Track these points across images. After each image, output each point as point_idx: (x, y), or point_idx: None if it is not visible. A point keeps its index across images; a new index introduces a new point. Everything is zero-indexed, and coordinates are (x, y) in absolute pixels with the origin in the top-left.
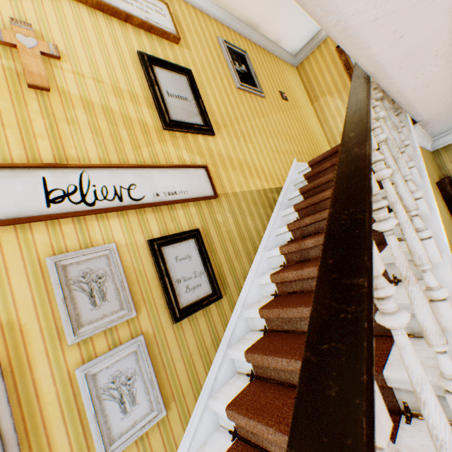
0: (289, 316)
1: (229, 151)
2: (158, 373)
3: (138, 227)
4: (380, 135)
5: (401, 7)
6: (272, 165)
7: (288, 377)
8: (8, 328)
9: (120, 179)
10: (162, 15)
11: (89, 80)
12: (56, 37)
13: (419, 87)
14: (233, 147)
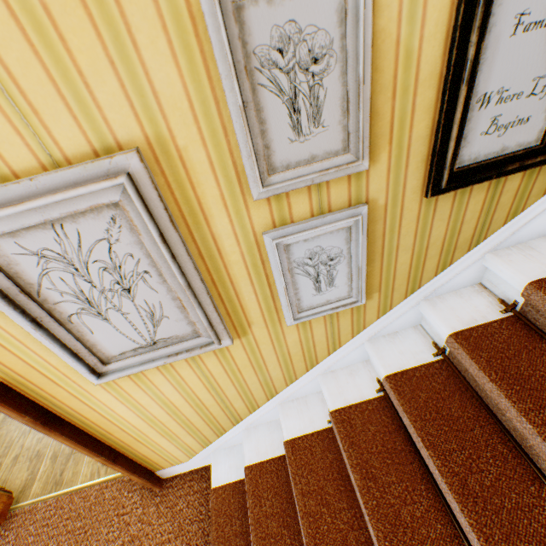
0: None
1: None
2: (370, 261)
3: None
4: None
5: None
6: None
7: None
8: (161, 152)
9: None
10: None
11: None
12: None
13: None
14: None
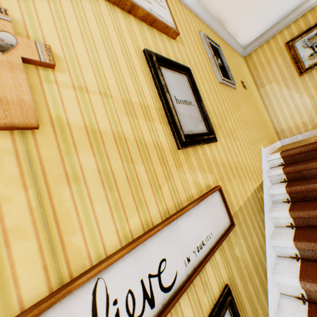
0: None
1: (227, 155)
2: None
3: None
4: None
5: None
6: (252, 159)
7: None
8: None
9: (146, 260)
10: (162, 7)
11: (94, 95)
12: (47, 31)
13: None
14: (228, 149)
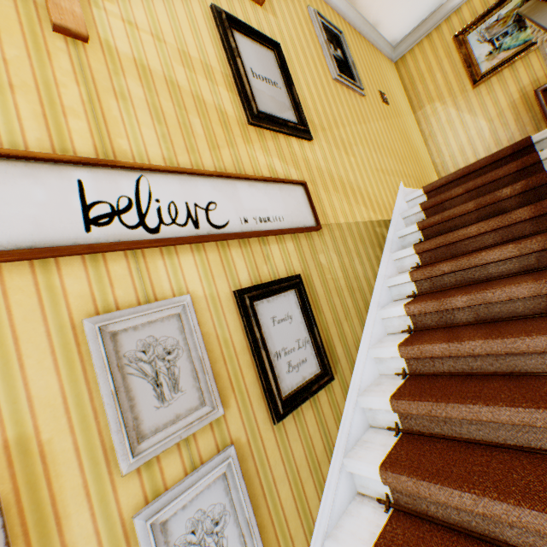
0: (450, 415)
1: (329, 164)
2: (256, 508)
3: (220, 269)
4: None
5: None
6: (377, 189)
7: (466, 520)
8: (19, 451)
9: (194, 192)
10: None
11: (145, 34)
12: None
13: None
14: (333, 159)
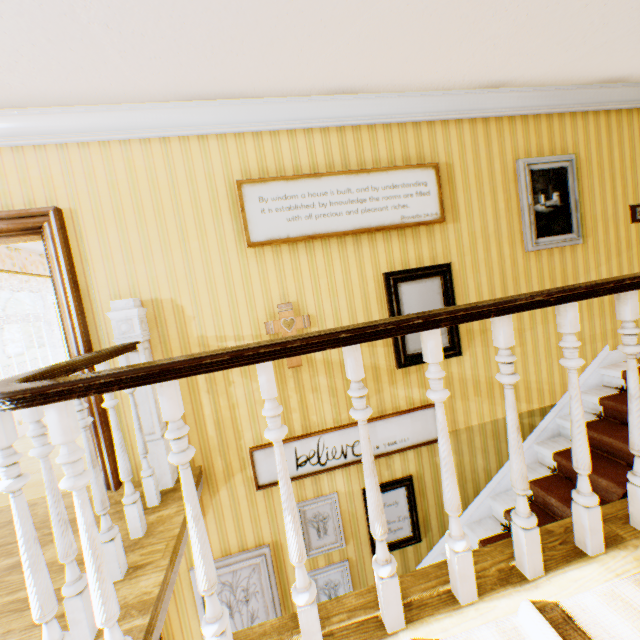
0: None
1: (478, 369)
2: (355, 585)
3: (356, 476)
4: None
5: None
6: (548, 371)
7: None
8: (276, 544)
9: (347, 437)
10: (425, 195)
11: None
12: (309, 300)
13: None
14: (486, 361)
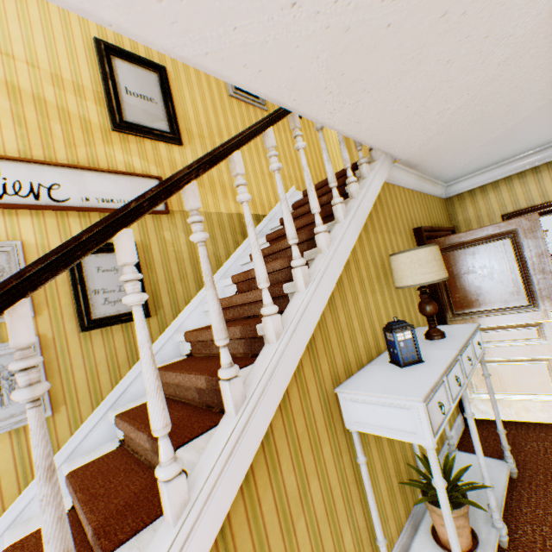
0: (203, 338)
1: None
2: (51, 377)
3: (56, 229)
4: (273, 164)
5: (228, 46)
6: (258, 189)
7: (180, 392)
8: None
9: (41, 176)
10: None
11: (21, 63)
12: None
13: (348, 123)
14: None
